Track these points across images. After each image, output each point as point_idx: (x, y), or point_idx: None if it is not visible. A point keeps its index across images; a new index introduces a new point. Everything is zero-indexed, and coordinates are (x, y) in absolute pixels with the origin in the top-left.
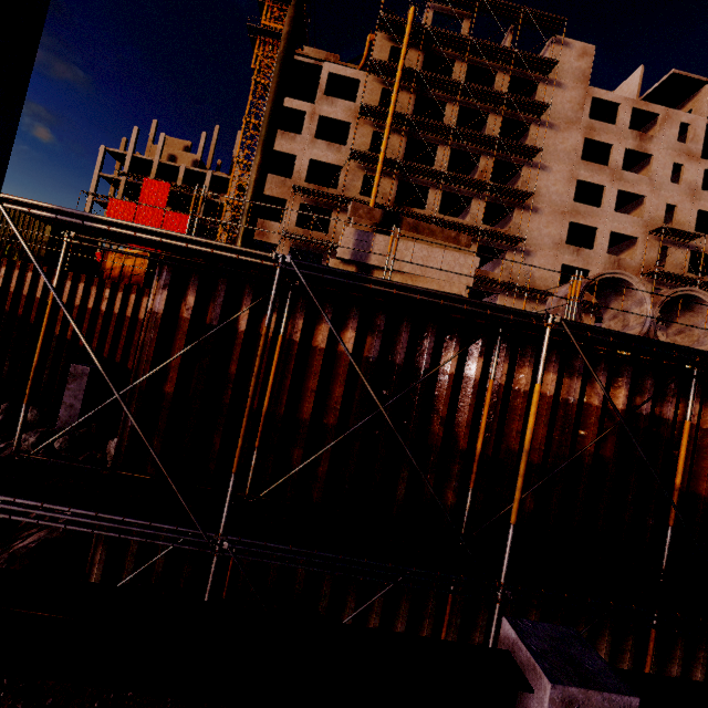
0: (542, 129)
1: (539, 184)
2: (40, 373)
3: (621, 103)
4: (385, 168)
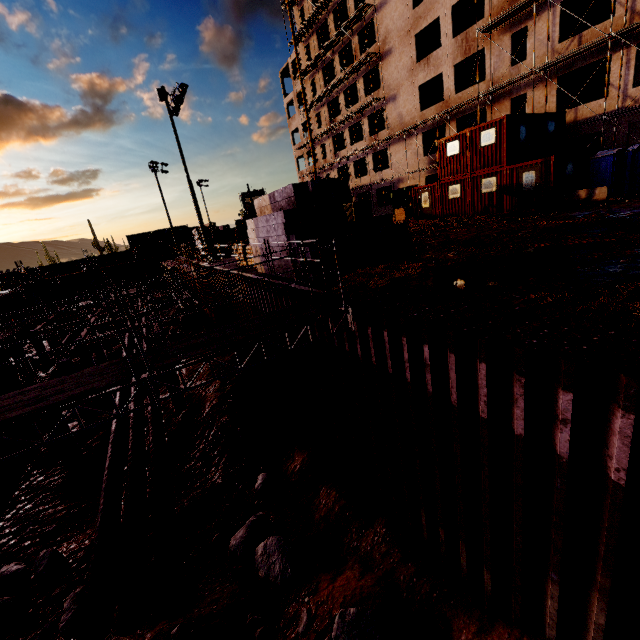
0: None
1: (386, 22)
2: None
3: None
4: (320, 103)
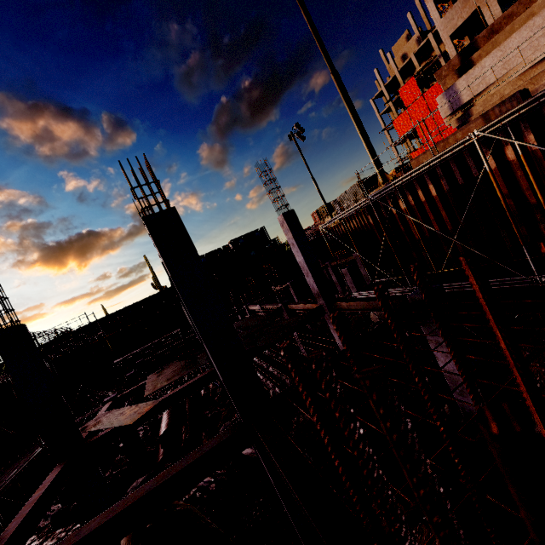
0: None
1: None
2: None
3: None
4: None
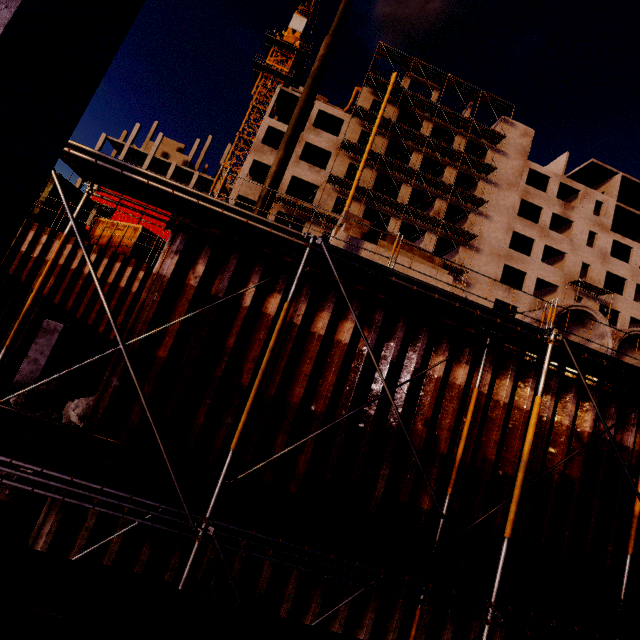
0: (488, 186)
1: (482, 229)
2: (6, 324)
3: (551, 177)
4: (356, 194)
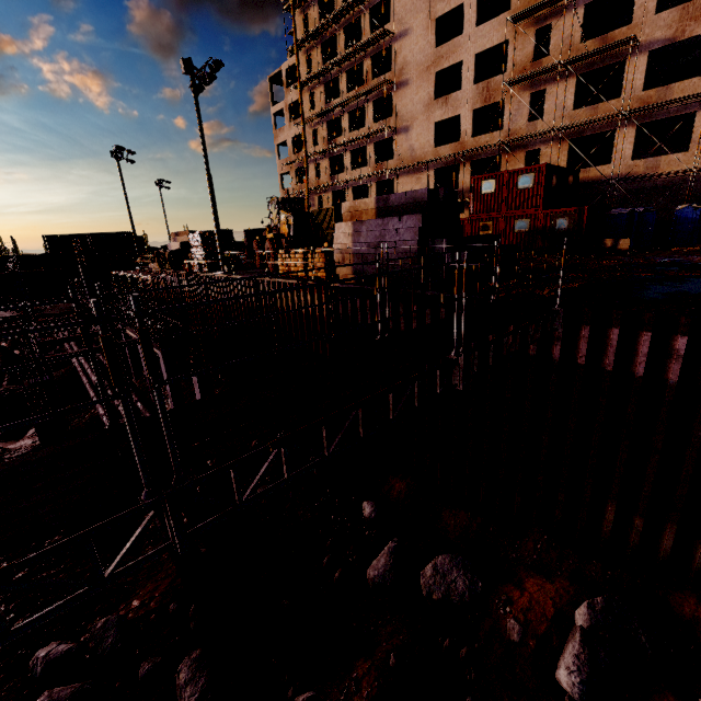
0: None
1: (405, 53)
2: None
3: None
4: (318, 119)
